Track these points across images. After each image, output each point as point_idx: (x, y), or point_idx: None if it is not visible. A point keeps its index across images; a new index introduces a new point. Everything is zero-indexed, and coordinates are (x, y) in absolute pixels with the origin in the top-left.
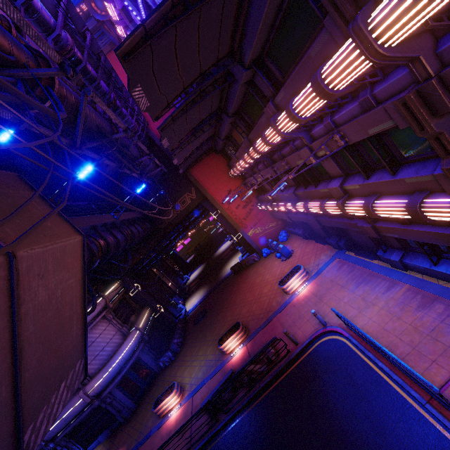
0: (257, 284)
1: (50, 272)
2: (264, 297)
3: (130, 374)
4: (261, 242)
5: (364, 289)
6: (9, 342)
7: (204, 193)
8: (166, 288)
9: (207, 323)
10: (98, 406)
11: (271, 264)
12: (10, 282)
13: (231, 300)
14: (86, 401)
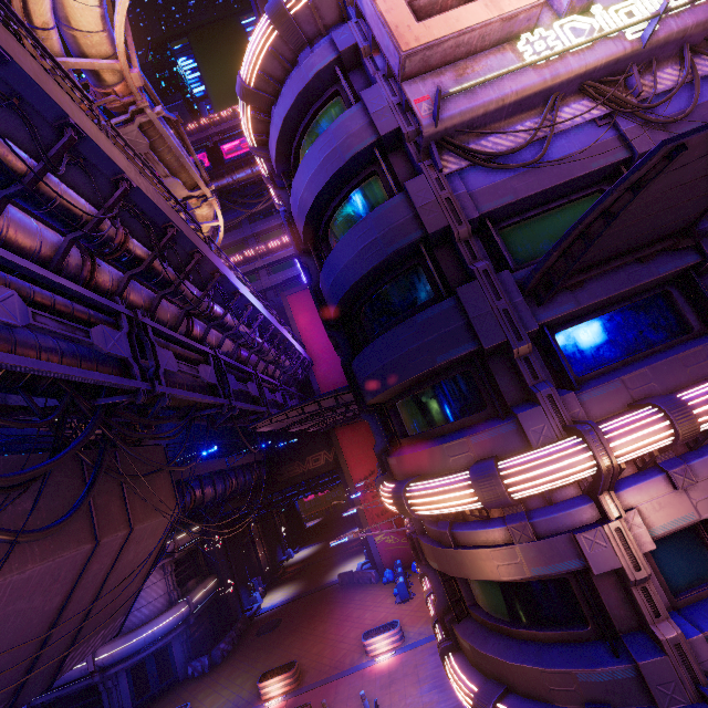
0: (351, 619)
1: (144, 539)
2: (345, 642)
3: (150, 661)
4: (388, 557)
5: (433, 697)
6: (100, 585)
7: (341, 462)
8: (253, 557)
9: (270, 641)
10: (95, 684)
11: (382, 599)
12: (123, 546)
13: (313, 624)
14: (89, 667)
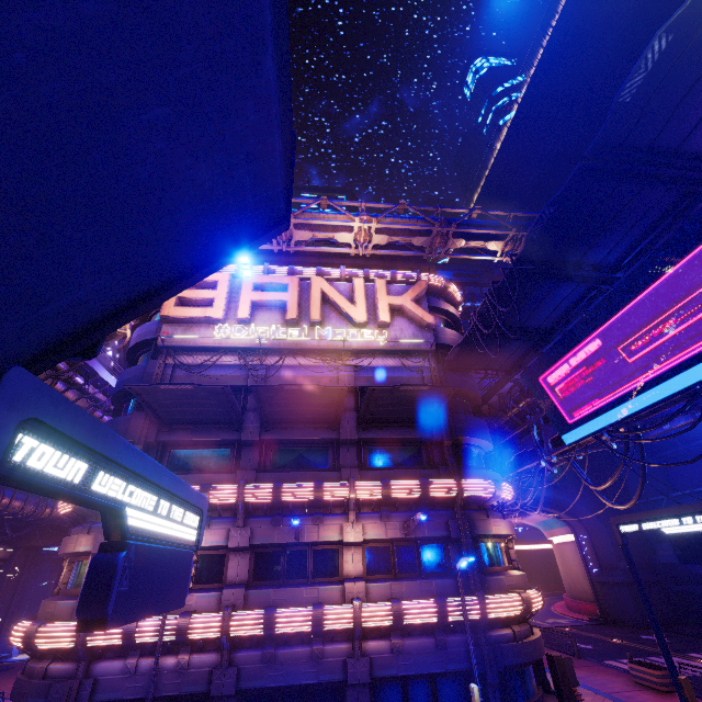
0: None
1: None
2: None
3: None
4: None
5: None
6: None
7: None
8: None
9: None
10: None
11: None
12: None
13: None
14: None
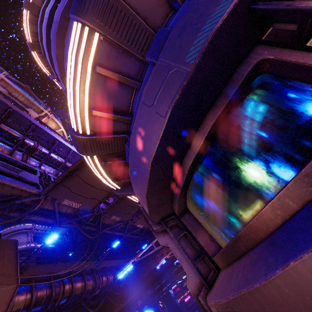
0: None
1: None
2: None
3: None
4: None
5: None
6: None
7: None
8: None
9: None
10: None
11: None
12: None
13: None
14: None
